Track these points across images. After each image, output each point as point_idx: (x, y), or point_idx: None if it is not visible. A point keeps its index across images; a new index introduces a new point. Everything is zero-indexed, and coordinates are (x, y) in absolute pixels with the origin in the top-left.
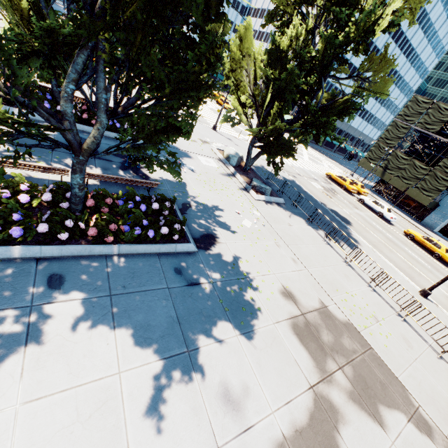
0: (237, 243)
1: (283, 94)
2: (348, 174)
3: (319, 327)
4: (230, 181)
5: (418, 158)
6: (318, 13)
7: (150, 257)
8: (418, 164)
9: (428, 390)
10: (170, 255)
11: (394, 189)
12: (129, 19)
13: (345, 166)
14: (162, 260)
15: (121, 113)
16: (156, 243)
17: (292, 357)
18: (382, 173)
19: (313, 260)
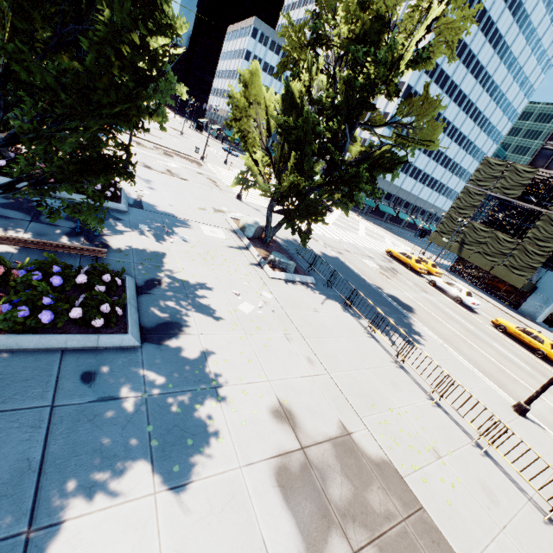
0: (219, 335)
1: (303, 147)
2: (418, 252)
3: (328, 472)
4: (239, 255)
5: (502, 230)
6: (337, 55)
7: (43, 356)
8: (502, 236)
9: None
10: (86, 352)
11: (477, 269)
12: None
13: (415, 243)
14: (67, 360)
15: (2, 140)
16: (63, 334)
17: (258, 534)
18: (459, 250)
19: (343, 359)
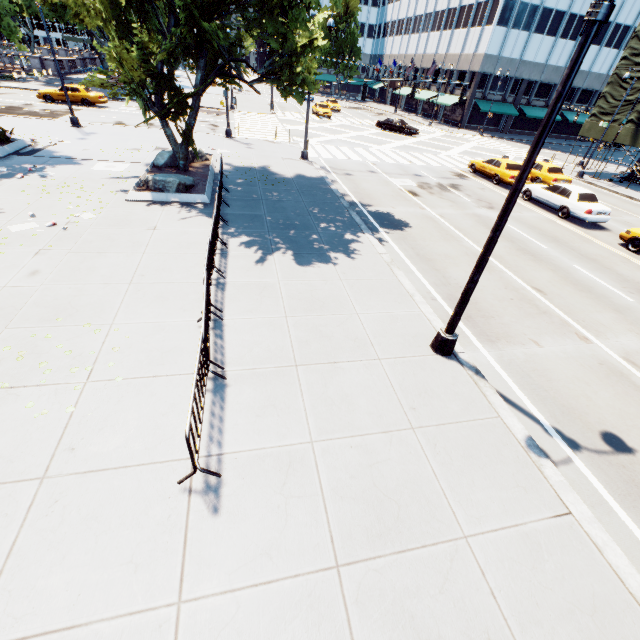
0: None
1: None
2: (570, 165)
3: None
4: (116, 184)
5: None
6: None
7: None
8: None
9: None
10: None
11: None
12: None
13: (588, 155)
14: None
15: None
16: None
17: None
18: (633, 135)
19: (102, 273)
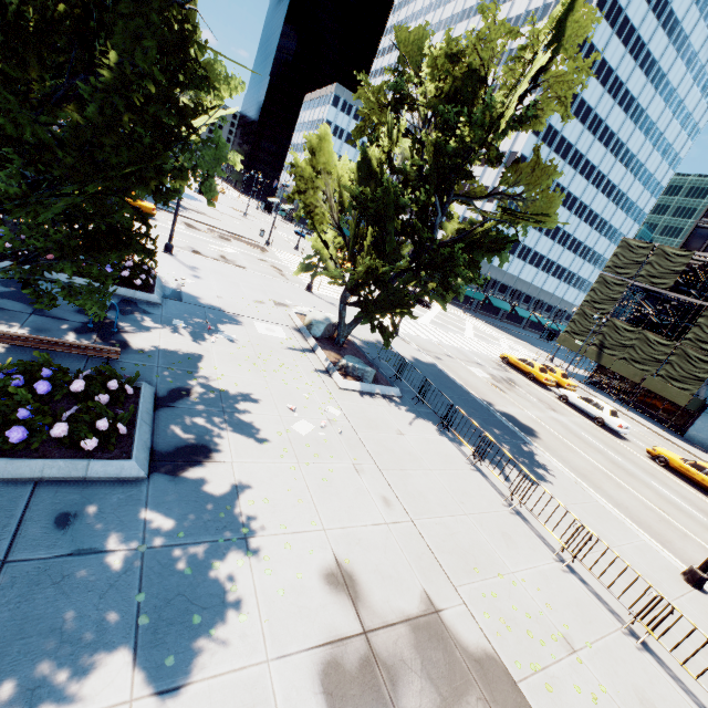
0: (260, 464)
1: (384, 224)
2: (544, 359)
3: (402, 671)
4: (302, 359)
5: (653, 329)
6: (425, 116)
7: (8, 488)
8: (654, 337)
9: None
10: (69, 485)
11: (624, 380)
12: None
13: (541, 348)
14: (40, 495)
15: None
16: (40, 458)
17: None
18: (598, 355)
19: (434, 500)
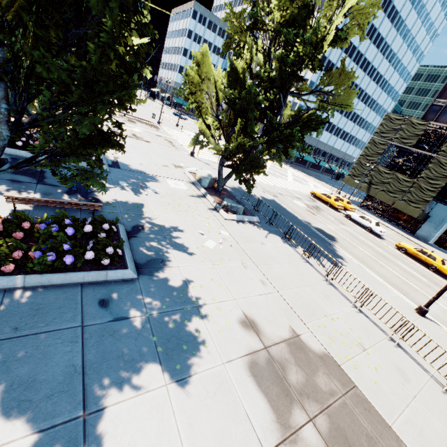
0: (193, 267)
1: (246, 113)
2: (335, 192)
3: (286, 364)
4: (199, 202)
5: (401, 172)
6: (271, 37)
7: (68, 289)
8: (401, 177)
9: (433, 441)
10: (99, 285)
11: (382, 203)
12: (13, 17)
13: (332, 185)
14: (86, 291)
15: (26, 124)
16: (80, 271)
17: (242, 410)
18: (367, 189)
19: (287, 280)
